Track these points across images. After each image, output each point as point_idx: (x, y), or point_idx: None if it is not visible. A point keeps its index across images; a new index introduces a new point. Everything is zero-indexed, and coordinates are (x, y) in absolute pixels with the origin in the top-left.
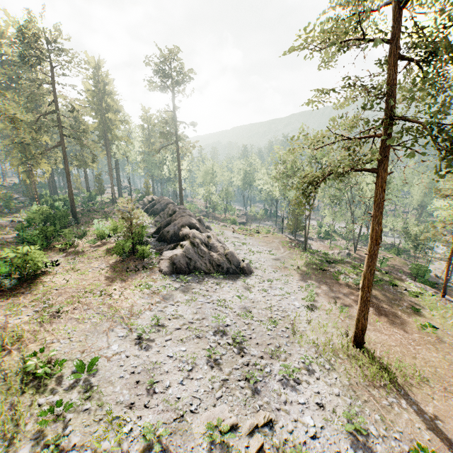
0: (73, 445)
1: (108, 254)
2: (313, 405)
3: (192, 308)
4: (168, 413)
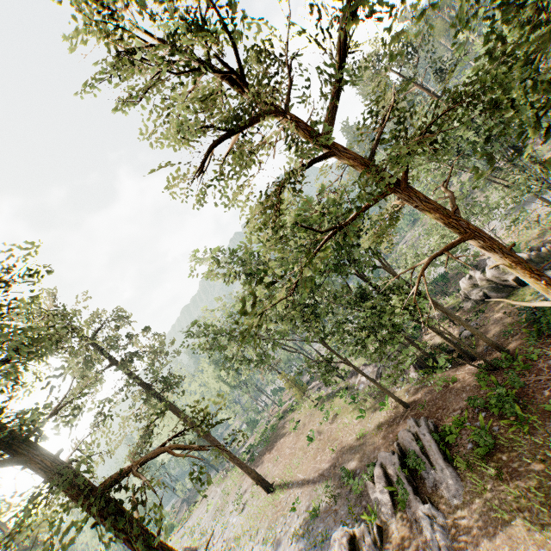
0: None
1: None
2: None
3: None
4: None
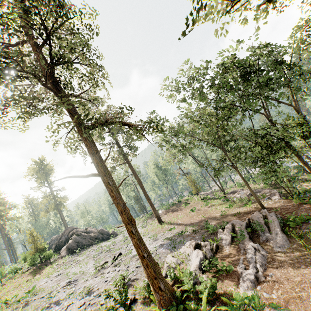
0: (35, 299)
1: (24, 273)
2: None
3: (84, 256)
4: (76, 275)
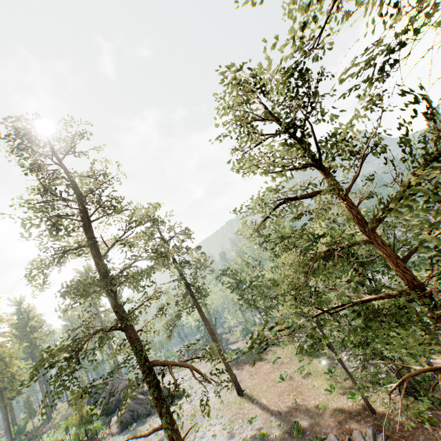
0: None
1: None
2: (211, 436)
3: (141, 440)
4: None
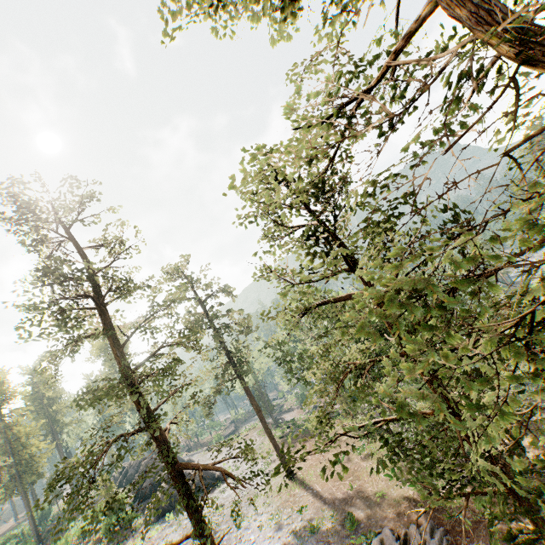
0: None
1: (96, 544)
2: (256, 528)
3: (179, 530)
4: None
